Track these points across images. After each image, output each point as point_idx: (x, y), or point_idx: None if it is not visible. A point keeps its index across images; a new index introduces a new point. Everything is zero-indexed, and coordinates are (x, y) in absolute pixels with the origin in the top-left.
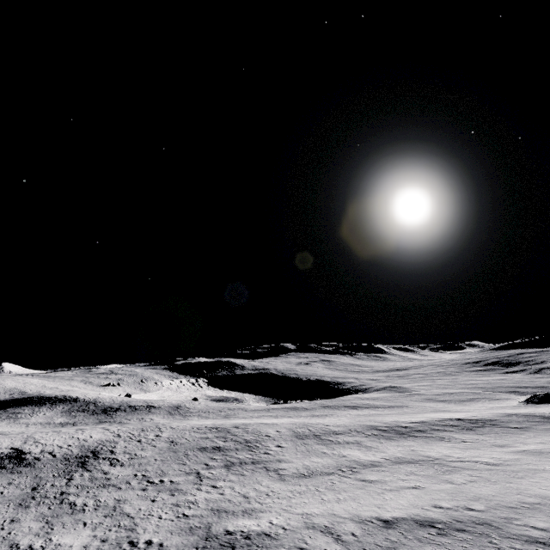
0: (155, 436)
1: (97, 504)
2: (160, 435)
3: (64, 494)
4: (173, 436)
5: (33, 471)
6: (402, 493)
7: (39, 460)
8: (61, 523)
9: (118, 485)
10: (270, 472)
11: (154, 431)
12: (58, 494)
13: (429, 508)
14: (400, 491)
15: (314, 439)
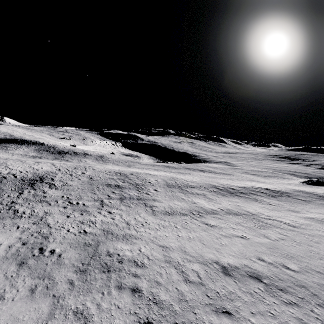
0: (81, 173)
1: (31, 214)
2: (84, 173)
3: (13, 203)
4: (92, 174)
5: (0, 185)
6: (234, 241)
7: (5, 178)
8: (3, 224)
9: (49, 202)
10: (147, 207)
11: (81, 170)
12: (10, 203)
13: (255, 260)
14: (232, 239)
15: (178, 189)
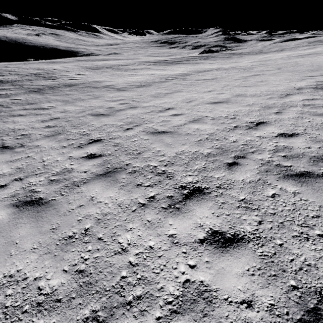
0: None
1: None
2: None
3: None
4: None
5: None
6: (259, 78)
7: None
8: None
9: None
10: (101, 88)
11: None
12: None
13: (309, 78)
14: (255, 78)
15: (109, 69)
